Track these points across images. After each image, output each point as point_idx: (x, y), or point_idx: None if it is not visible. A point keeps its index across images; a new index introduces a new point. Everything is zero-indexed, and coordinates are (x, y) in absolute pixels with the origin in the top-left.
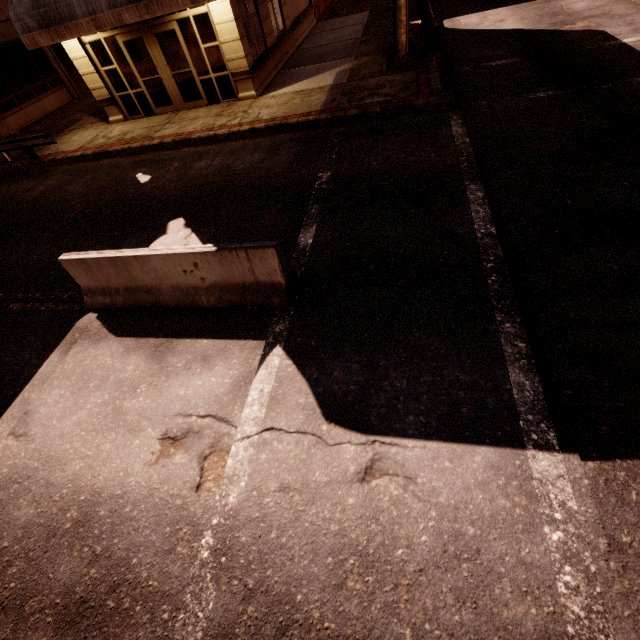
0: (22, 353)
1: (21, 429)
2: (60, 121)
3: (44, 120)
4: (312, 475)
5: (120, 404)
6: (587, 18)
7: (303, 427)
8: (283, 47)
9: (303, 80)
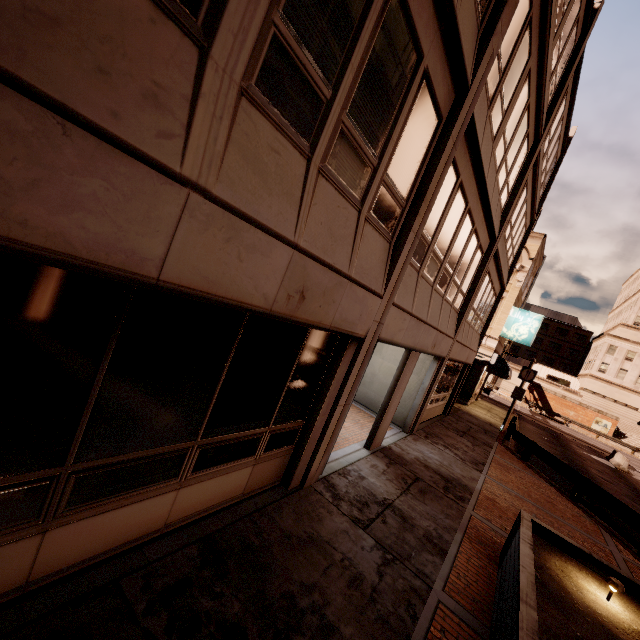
0: None
1: None
2: None
3: None
4: None
5: None
6: None
7: None
8: None
9: None
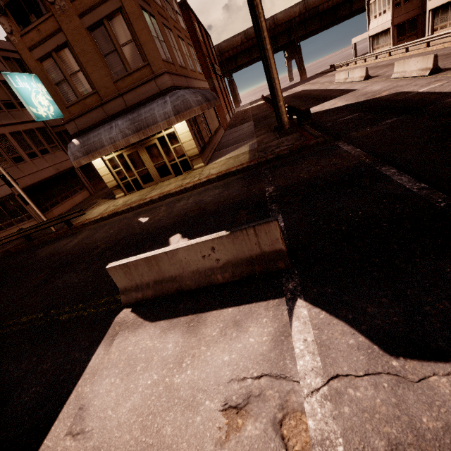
0: (72, 352)
1: (77, 426)
2: (84, 206)
3: (74, 207)
4: (419, 422)
5: (170, 381)
6: (386, 90)
7: (370, 367)
8: (212, 143)
9: (230, 153)
